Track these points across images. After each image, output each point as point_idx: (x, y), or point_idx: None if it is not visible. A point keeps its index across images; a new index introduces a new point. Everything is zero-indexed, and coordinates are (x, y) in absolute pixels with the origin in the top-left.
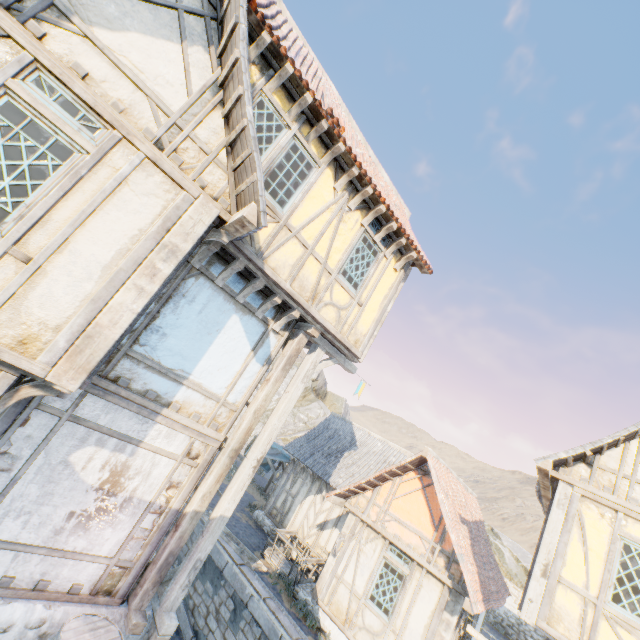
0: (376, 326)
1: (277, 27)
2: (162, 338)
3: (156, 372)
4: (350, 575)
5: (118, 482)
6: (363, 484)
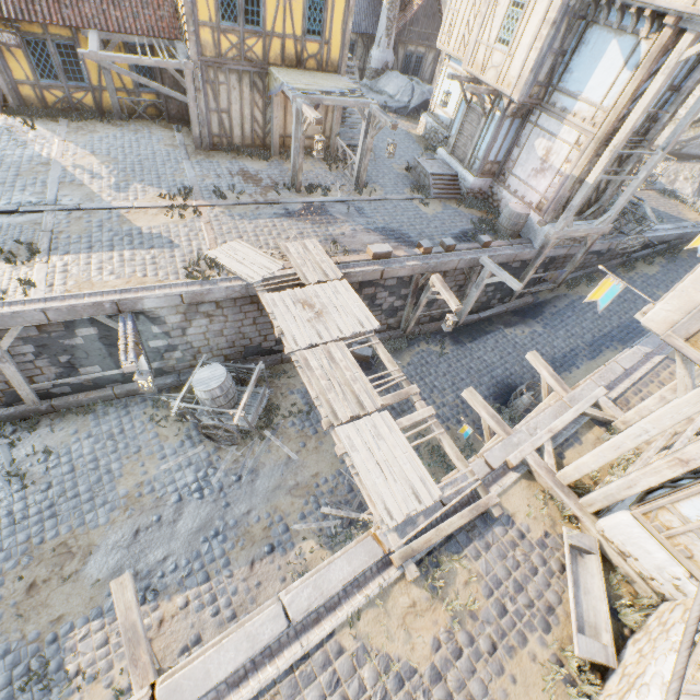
0: None
1: None
2: (570, 75)
3: (566, 96)
4: None
5: (547, 157)
6: None
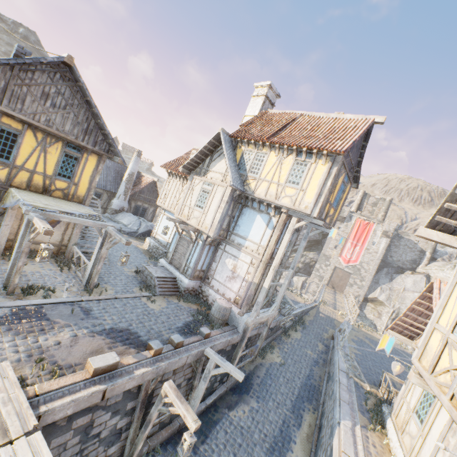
0: (317, 196)
1: (249, 130)
2: (239, 227)
3: (239, 237)
4: (409, 396)
5: (235, 269)
6: (404, 318)
